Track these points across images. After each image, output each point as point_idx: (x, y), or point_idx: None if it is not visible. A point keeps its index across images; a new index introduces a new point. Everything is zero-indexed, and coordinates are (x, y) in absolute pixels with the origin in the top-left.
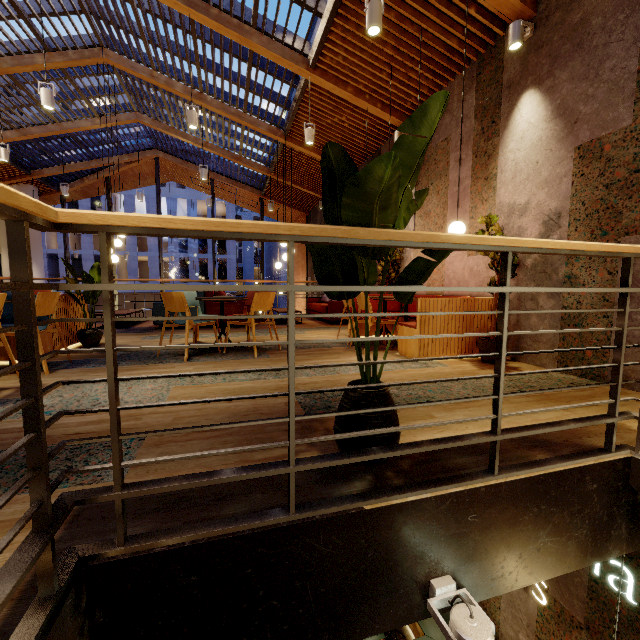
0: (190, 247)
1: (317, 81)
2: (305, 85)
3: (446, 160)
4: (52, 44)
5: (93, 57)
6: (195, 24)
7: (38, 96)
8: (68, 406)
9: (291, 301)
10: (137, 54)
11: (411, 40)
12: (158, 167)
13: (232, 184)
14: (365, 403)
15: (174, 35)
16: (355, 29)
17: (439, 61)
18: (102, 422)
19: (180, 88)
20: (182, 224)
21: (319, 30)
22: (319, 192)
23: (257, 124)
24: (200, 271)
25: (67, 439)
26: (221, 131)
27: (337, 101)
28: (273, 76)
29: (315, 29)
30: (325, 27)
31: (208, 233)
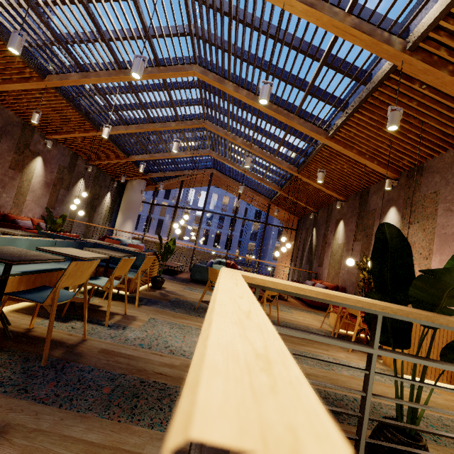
0: (213, 223)
1: (331, 145)
2: (321, 146)
3: (434, 207)
4: (181, 118)
5: (198, 124)
6: (260, 112)
7: (165, 140)
8: (151, 343)
9: (373, 361)
10: (221, 123)
11: (412, 127)
12: (211, 178)
13: (252, 193)
14: (406, 453)
15: (246, 116)
16: (368, 119)
17: (434, 141)
18: (173, 367)
19: (239, 141)
20: (309, 292)
21: (340, 118)
22: (312, 206)
23: (281, 163)
24: (214, 239)
25: (155, 377)
26: (255, 164)
27: (342, 156)
28: (300, 139)
29: (336, 116)
30: (346, 117)
31: (323, 300)
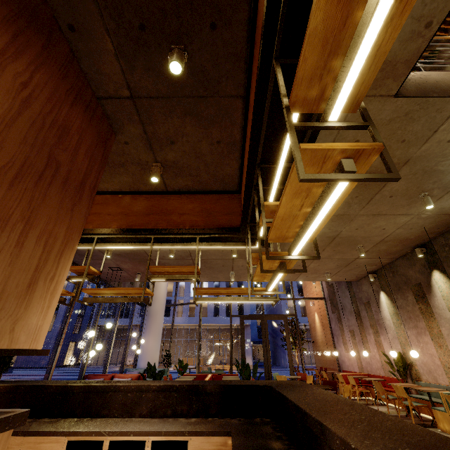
0: None
1: None
2: None
3: None
4: None
5: None
6: None
7: None
8: None
9: None
10: None
11: None
12: None
13: None
14: None
15: None
16: None
17: None
18: None
19: None
20: None
21: None
22: None
23: None
24: None
25: None
26: None
27: None
28: None
29: None
30: None
31: None
